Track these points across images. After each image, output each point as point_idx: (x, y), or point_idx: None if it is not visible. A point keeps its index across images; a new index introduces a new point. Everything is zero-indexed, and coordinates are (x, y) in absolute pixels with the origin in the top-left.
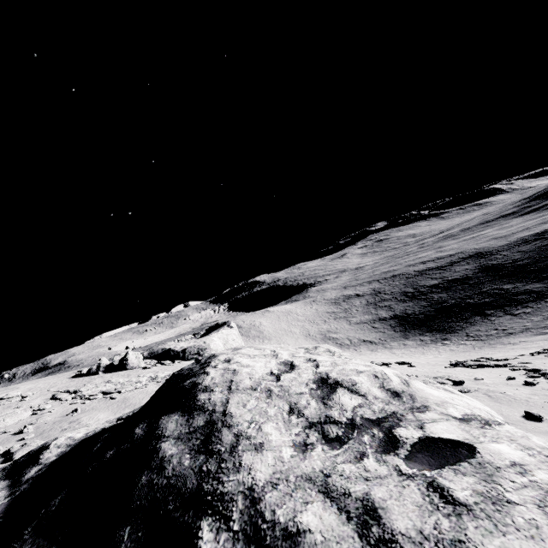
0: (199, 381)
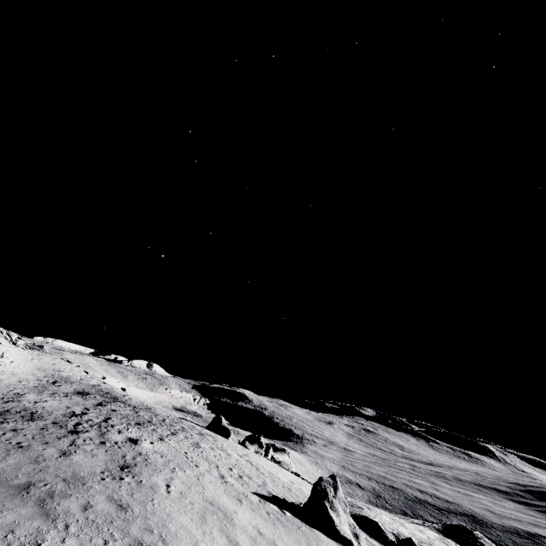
0: (478, 533)
